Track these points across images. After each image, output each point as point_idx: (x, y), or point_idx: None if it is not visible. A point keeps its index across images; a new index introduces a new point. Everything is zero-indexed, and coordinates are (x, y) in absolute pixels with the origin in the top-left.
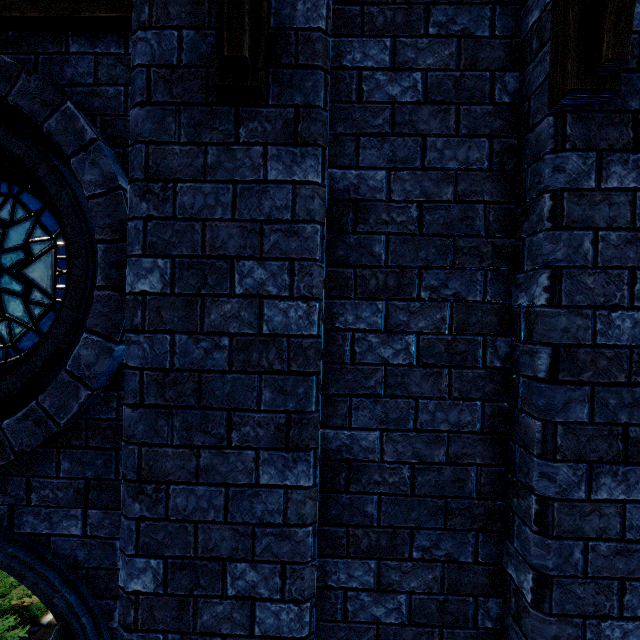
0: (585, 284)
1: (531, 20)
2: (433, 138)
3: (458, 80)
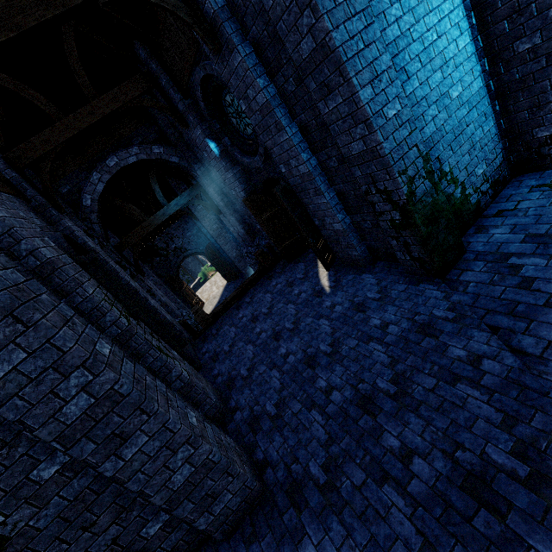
0: (291, 41)
1: None
2: (253, 0)
3: None
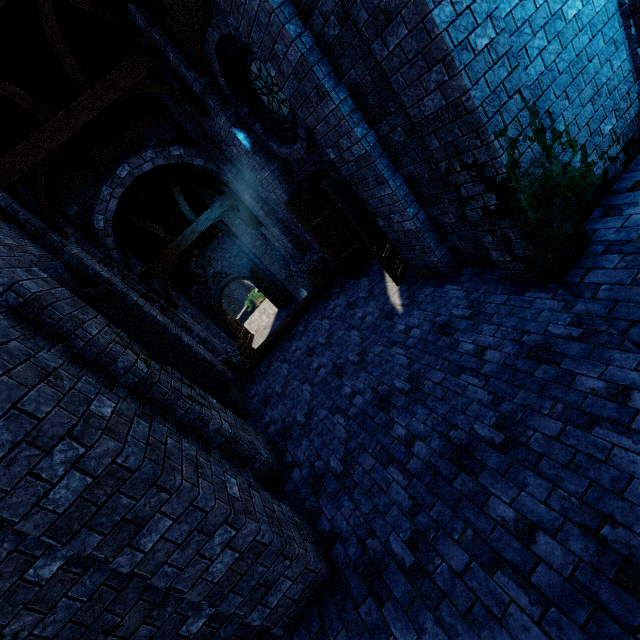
0: None
1: None
2: None
3: None
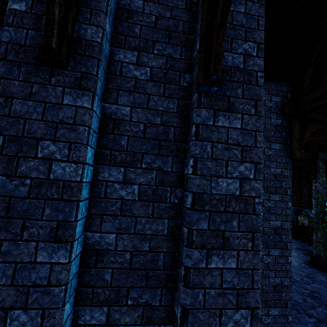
0: (207, 165)
1: (194, 55)
2: (153, 96)
3: (165, 73)
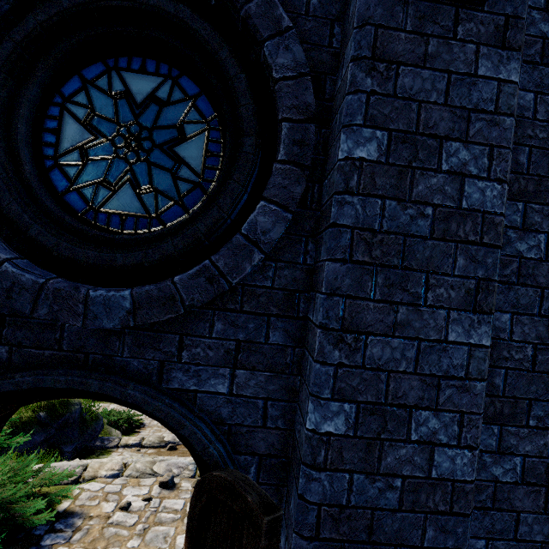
0: None
1: None
2: None
3: None
